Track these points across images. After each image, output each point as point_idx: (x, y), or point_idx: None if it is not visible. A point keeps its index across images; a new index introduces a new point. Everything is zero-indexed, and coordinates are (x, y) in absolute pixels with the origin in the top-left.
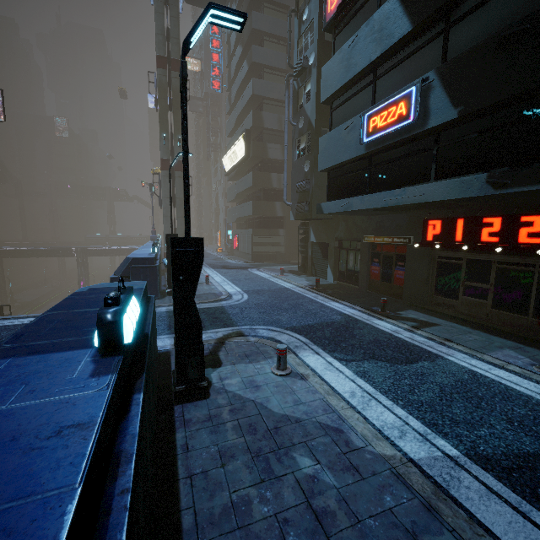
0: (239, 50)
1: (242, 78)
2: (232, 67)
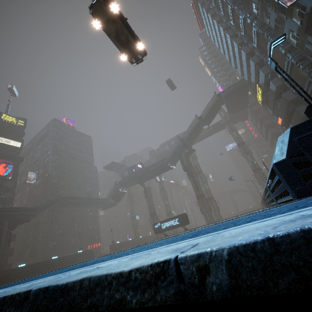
0: (258, 124)
1: (264, 131)
2: (258, 128)
